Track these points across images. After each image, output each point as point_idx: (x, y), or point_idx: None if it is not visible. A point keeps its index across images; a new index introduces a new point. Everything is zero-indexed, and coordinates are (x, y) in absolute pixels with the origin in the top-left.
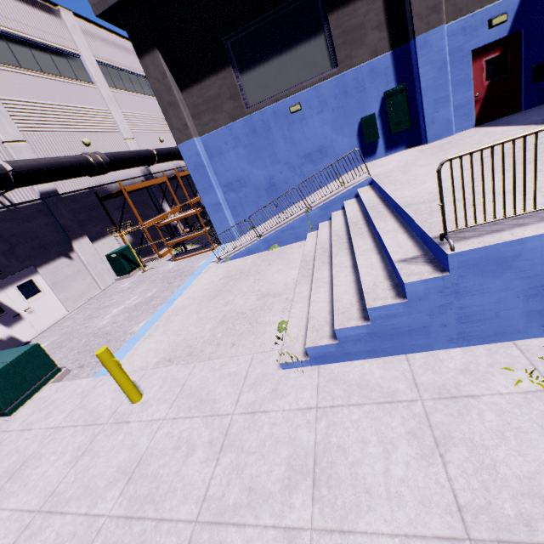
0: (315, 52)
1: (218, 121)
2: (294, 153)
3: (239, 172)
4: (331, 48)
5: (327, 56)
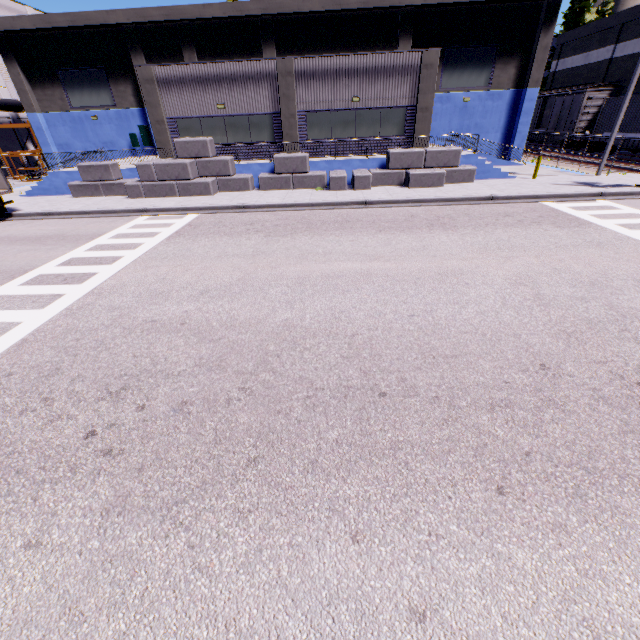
0: (106, 94)
1: (54, 108)
2: (98, 140)
3: (67, 140)
4: (113, 96)
5: (112, 99)
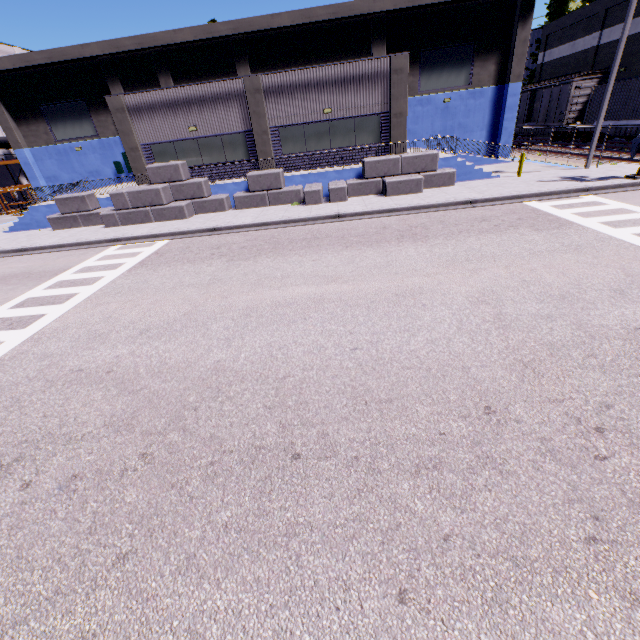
0: (88, 125)
1: (40, 143)
2: (84, 170)
3: (54, 172)
4: (95, 126)
5: (94, 129)
